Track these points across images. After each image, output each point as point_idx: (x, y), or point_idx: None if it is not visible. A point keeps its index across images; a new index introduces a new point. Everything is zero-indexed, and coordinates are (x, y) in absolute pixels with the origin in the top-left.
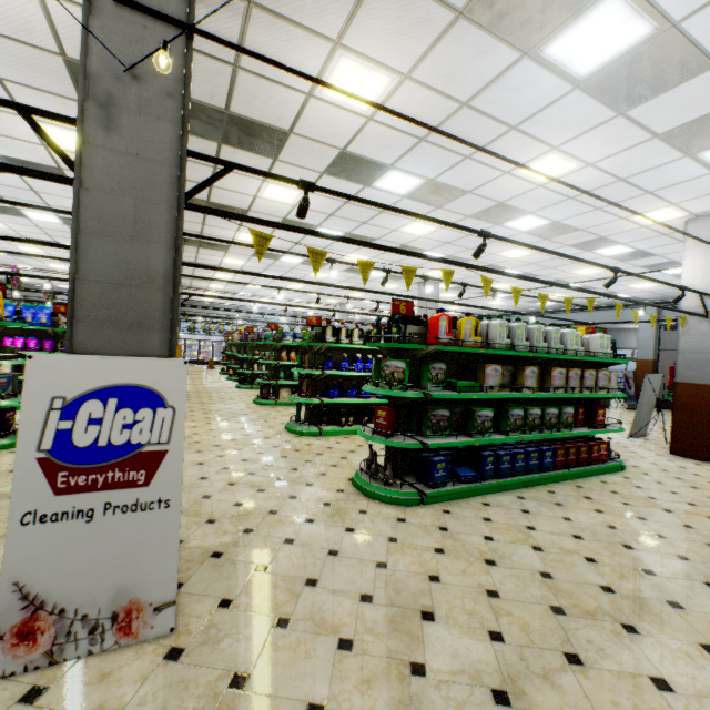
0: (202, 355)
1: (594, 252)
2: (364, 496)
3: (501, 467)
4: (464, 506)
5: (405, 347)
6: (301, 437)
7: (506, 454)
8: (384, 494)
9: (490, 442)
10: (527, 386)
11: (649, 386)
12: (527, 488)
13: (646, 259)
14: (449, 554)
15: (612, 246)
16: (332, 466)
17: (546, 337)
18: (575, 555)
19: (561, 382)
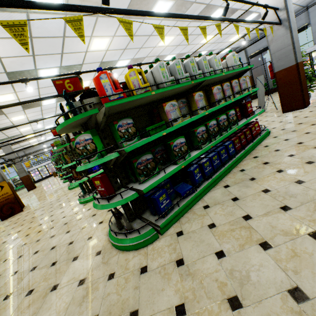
0: (50, 171)
1: (206, 21)
2: (116, 250)
3: (206, 171)
4: (191, 219)
5: (78, 119)
6: (86, 205)
7: (205, 161)
8: (127, 244)
9: (191, 160)
10: (200, 108)
11: (259, 84)
12: (227, 175)
13: (233, 15)
14: (191, 311)
15: (215, 11)
16: (99, 224)
17: (199, 67)
18: (300, 236)
19: (221, 95)
